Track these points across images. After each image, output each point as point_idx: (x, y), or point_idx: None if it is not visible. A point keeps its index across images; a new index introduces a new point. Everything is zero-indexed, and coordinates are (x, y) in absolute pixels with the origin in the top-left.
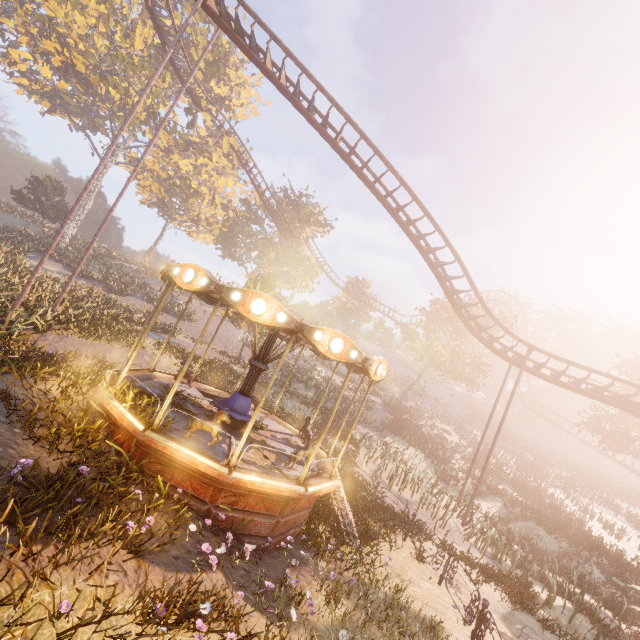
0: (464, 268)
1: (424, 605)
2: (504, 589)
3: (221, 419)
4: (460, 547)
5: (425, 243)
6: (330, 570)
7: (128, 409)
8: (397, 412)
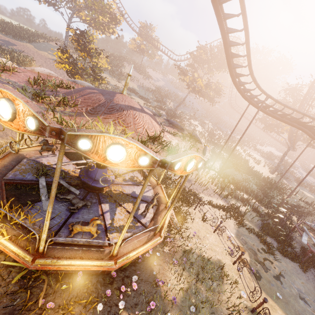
0: (248, 36)
1: (212, 252)
2: (233, 217)
3: (96, 223)
4: (213, 198)
5: (220, 6)
6: (170, 251)
7: (8, 238)
8: (174, 119)
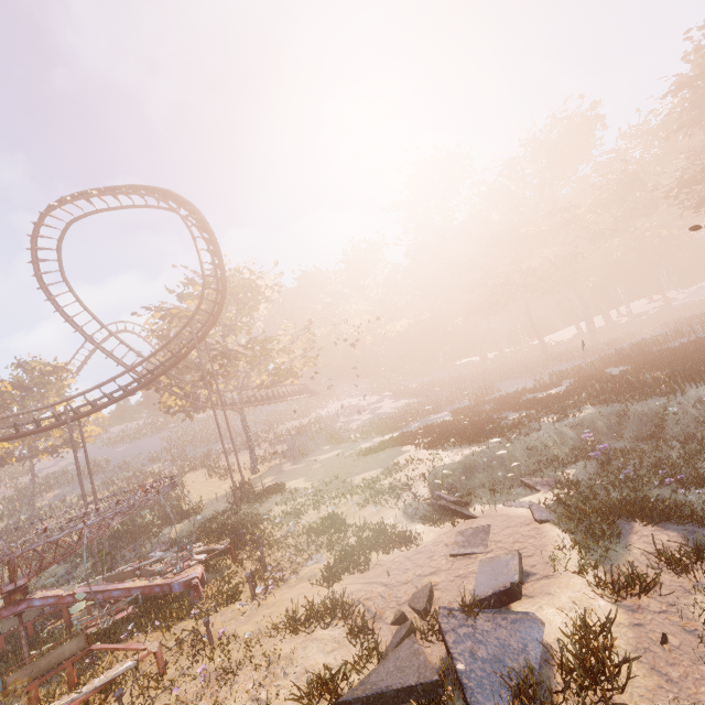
0: None
1: None
2: None
3: None
4: None
5: None
6: None
7: None
8: None
